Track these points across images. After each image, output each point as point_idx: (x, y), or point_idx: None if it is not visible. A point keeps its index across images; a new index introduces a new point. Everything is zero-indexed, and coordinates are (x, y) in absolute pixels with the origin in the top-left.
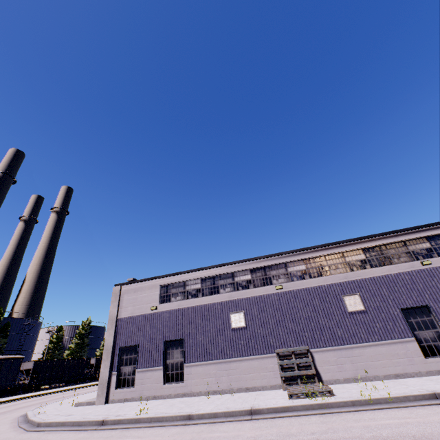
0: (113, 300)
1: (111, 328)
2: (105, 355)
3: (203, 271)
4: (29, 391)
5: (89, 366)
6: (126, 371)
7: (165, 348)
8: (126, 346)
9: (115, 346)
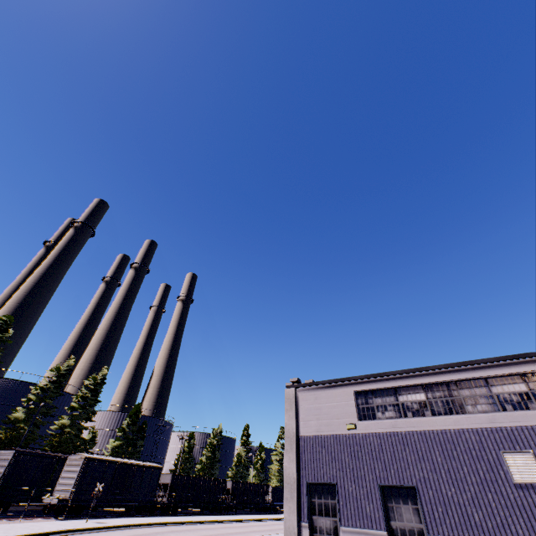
0: (288, 408)
1: (290, 451)
2: (287, 492)
3: (425, 372)
4: (166, 512)
5: (225, 491)
6: (321, 525)
7: (382, 498)
8: (315, 482)
9: (299, 480)
